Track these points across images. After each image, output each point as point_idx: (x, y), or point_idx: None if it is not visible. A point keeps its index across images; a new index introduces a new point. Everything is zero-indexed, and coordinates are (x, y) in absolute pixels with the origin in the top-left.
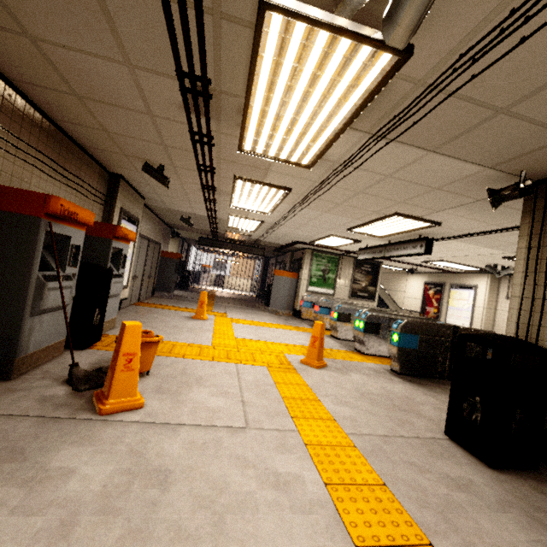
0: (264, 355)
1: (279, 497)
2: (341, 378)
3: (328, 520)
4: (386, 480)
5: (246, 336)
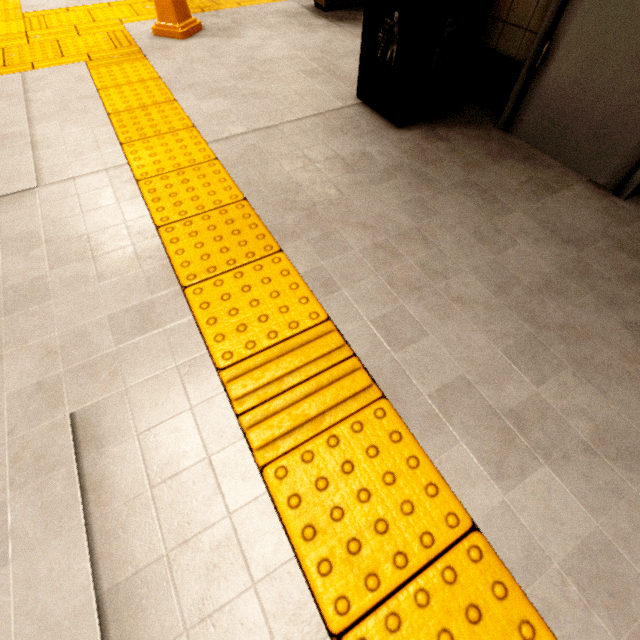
0: (83, 39)
1: (84, 268)
2: (224, 46)
3: (153, 271)
4: (249, 193)
5: (48, 3)
